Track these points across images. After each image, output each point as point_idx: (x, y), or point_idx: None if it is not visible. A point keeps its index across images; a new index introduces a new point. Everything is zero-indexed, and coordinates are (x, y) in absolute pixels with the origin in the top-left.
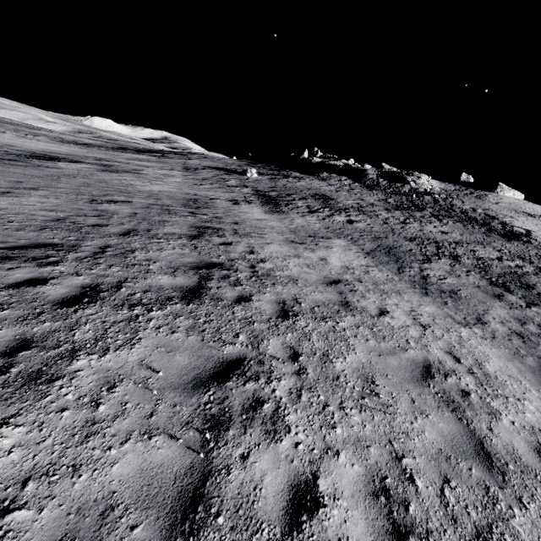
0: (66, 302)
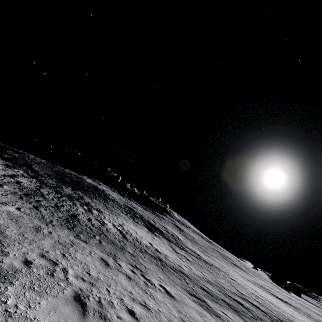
0: None
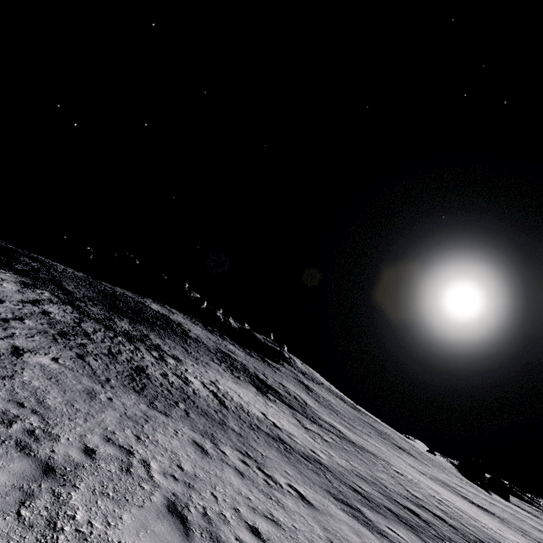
0: None
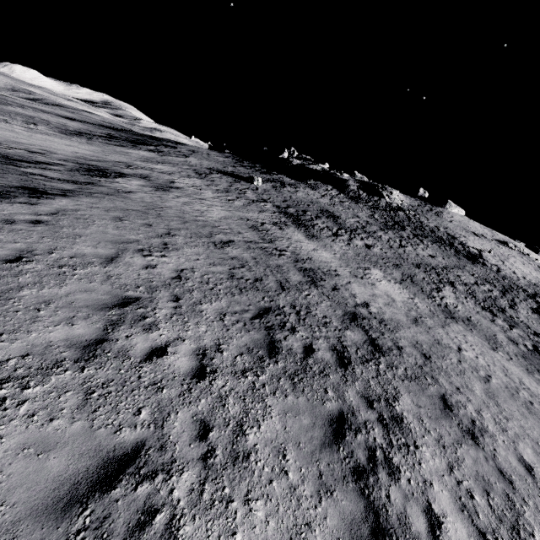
0: (341, 364)
